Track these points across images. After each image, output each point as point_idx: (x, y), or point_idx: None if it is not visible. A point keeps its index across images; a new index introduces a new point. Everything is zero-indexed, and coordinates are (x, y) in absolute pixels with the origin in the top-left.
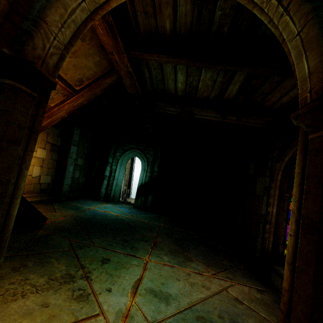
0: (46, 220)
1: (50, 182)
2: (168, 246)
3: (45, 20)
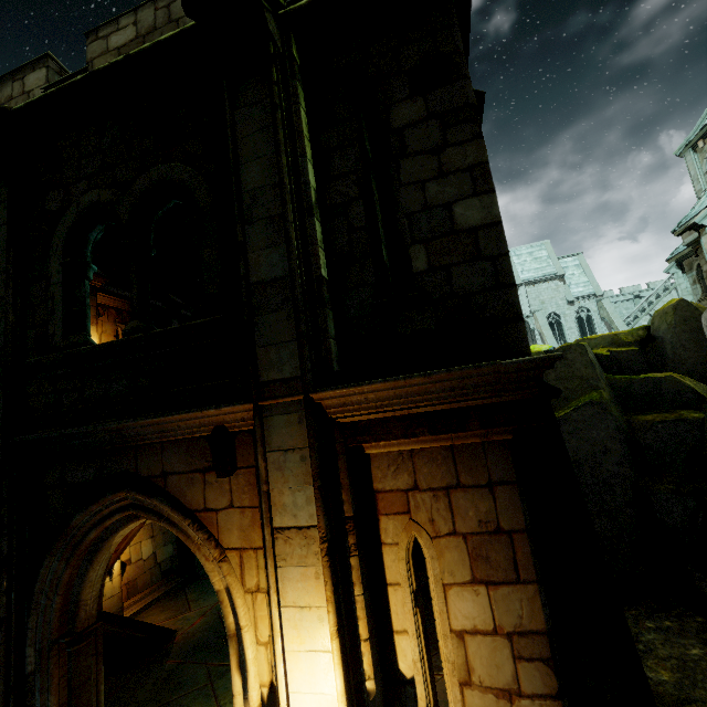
0: (176, 634)
1: (173, 554)
2: None
3: (82, 600)
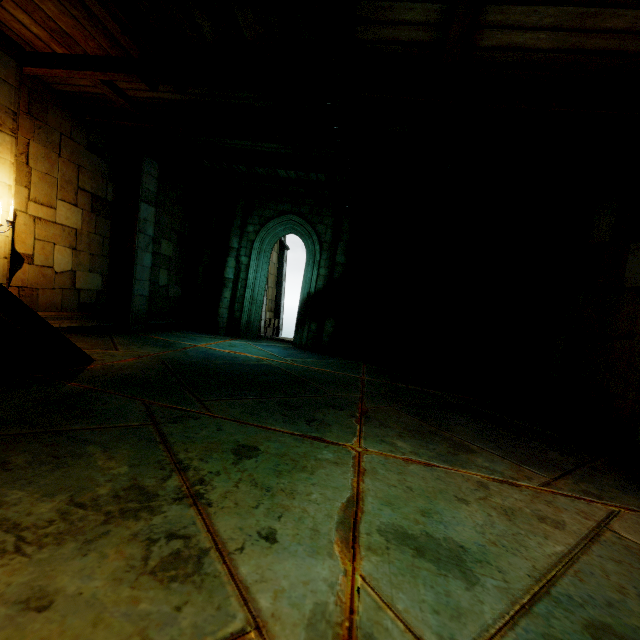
0: (91, 362)
1: (101, 290)
2: (398, 418)
3: None
